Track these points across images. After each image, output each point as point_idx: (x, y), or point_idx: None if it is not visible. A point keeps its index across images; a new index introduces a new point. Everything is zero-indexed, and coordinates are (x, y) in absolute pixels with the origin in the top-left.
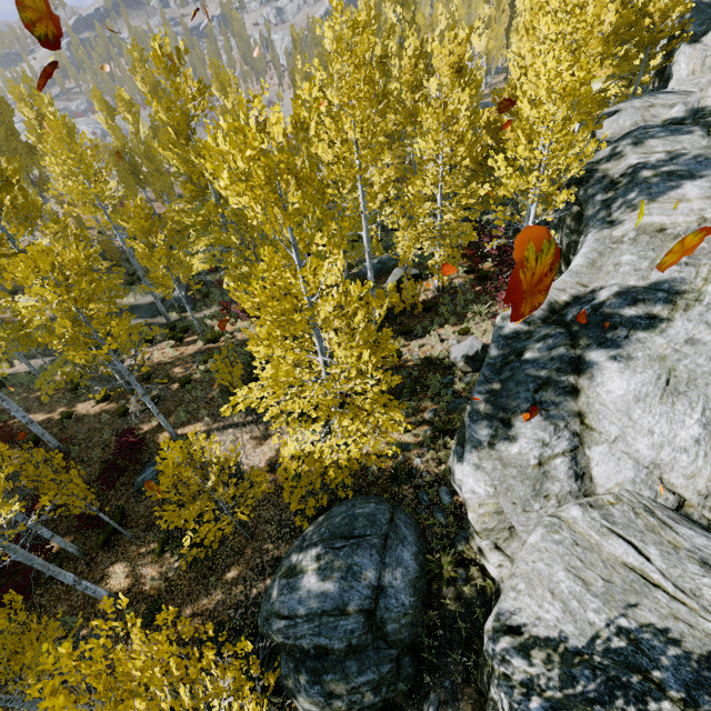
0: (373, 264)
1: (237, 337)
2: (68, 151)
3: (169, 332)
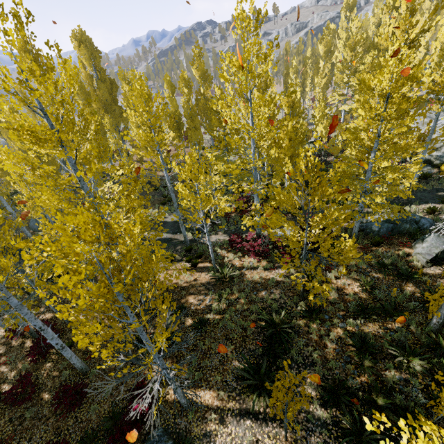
0: (381, 222)
1: (246, 276)
2: (144, 106)
3: (185, 252)
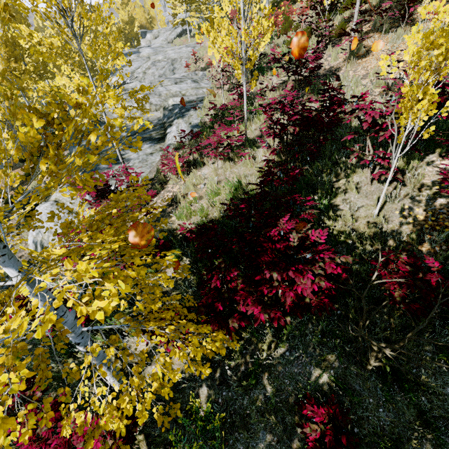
0: None
1: None
2: None
3: None
